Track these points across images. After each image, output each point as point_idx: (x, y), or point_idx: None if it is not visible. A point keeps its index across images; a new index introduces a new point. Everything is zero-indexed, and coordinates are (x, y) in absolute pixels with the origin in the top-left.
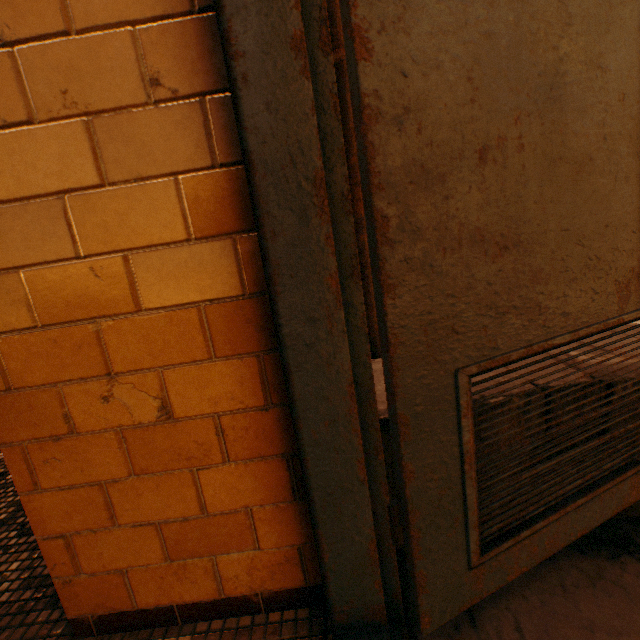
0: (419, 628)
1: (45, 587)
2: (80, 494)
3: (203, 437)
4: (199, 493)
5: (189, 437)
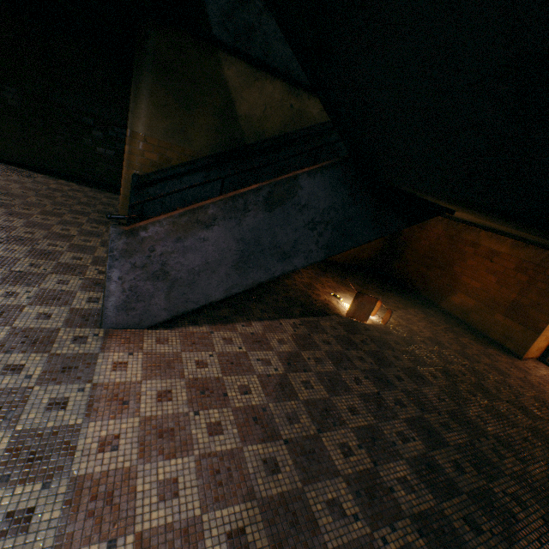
0: (548, 361)
1: (505, 354)
2: (537, 342)
3: (548, 338)
4: (542, 344)
5: (548, 338)
